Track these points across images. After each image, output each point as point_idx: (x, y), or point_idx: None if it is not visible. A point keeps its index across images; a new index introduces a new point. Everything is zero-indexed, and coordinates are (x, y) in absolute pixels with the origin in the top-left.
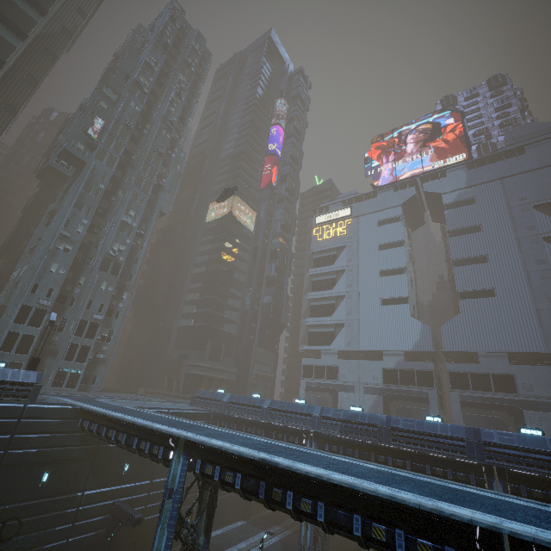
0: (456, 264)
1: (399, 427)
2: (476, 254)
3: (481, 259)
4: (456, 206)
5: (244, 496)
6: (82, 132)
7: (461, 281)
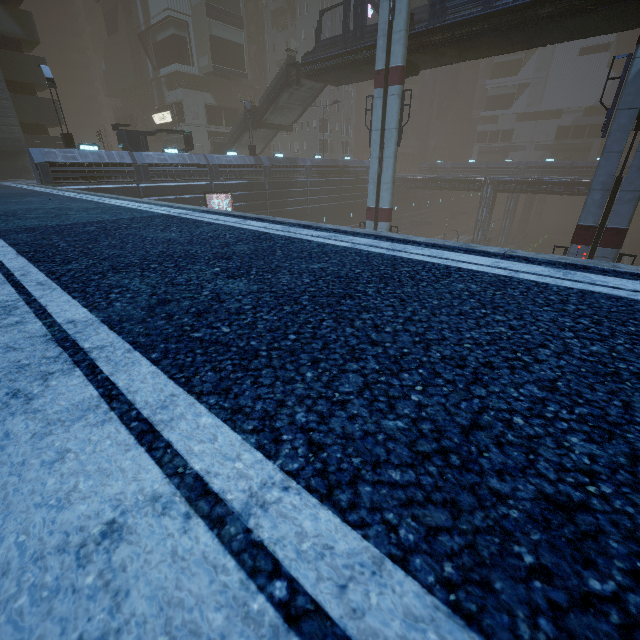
0: None
1: (578, 166)
2: None
3: None
4: None
5: (524, 192)
6: None
7: None
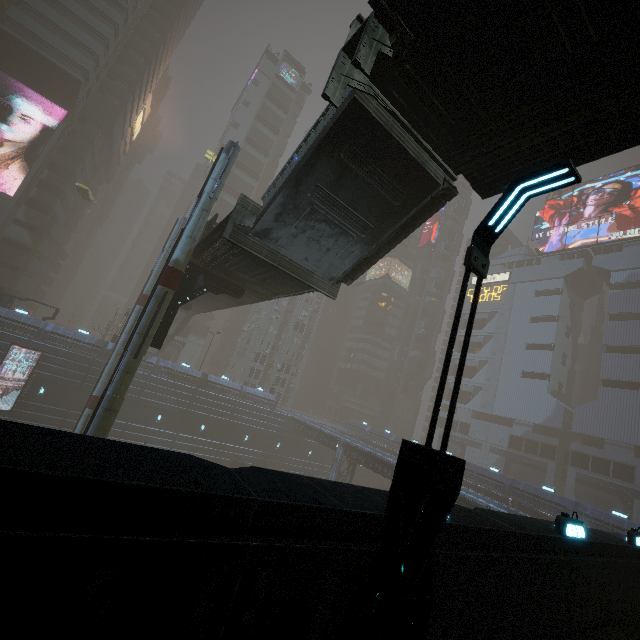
0: (607, 350)
1: (468, 468)
2: (631, 343)
3: (635, 350)
4: (624, 287)
5: (365, 465)
6: None
7: (606, 369)
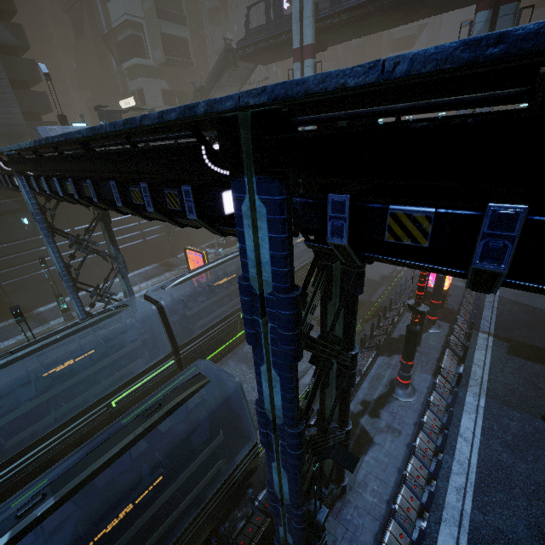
0: None
1: None
2: None
3: None
4: None
5: None
6: None
7: None
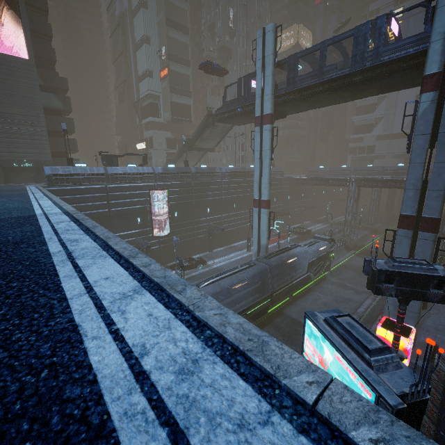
0: None
1: None
2: None
3: None
4: None
5: (380, 187)
6: (225, 26)
7: None
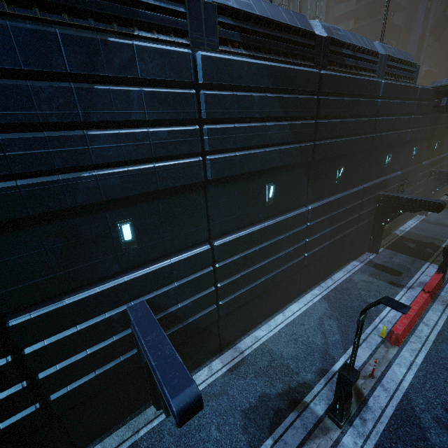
0: None
1: None
2: None
3: None
4: None
5: None
6: None
7: None
